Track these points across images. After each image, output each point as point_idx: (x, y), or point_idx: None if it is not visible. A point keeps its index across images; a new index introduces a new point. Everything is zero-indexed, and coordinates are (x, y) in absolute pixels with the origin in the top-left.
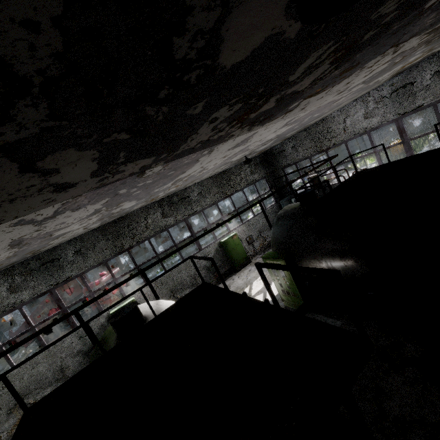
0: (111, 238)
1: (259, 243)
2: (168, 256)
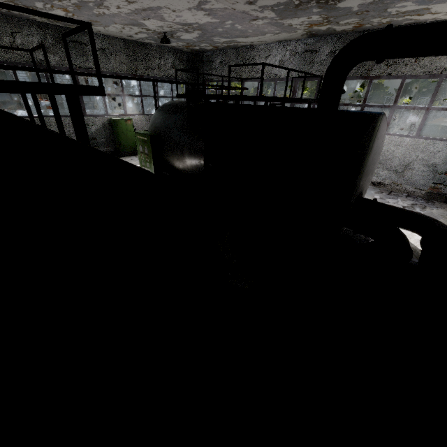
0: None
1: None
2: (21, 68)
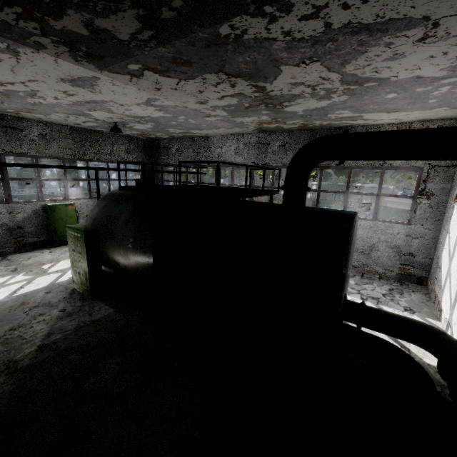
0: None
1: None
2: None
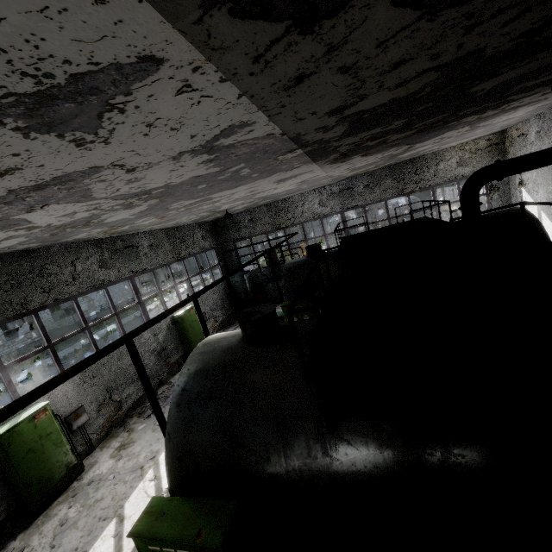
0: (4, 285)
1: (211, 324)
2: (218, 282)
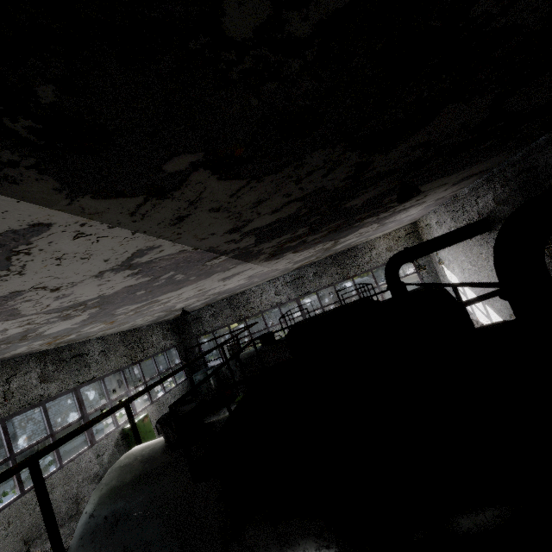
0: None
1: None
2: (157, 383)
